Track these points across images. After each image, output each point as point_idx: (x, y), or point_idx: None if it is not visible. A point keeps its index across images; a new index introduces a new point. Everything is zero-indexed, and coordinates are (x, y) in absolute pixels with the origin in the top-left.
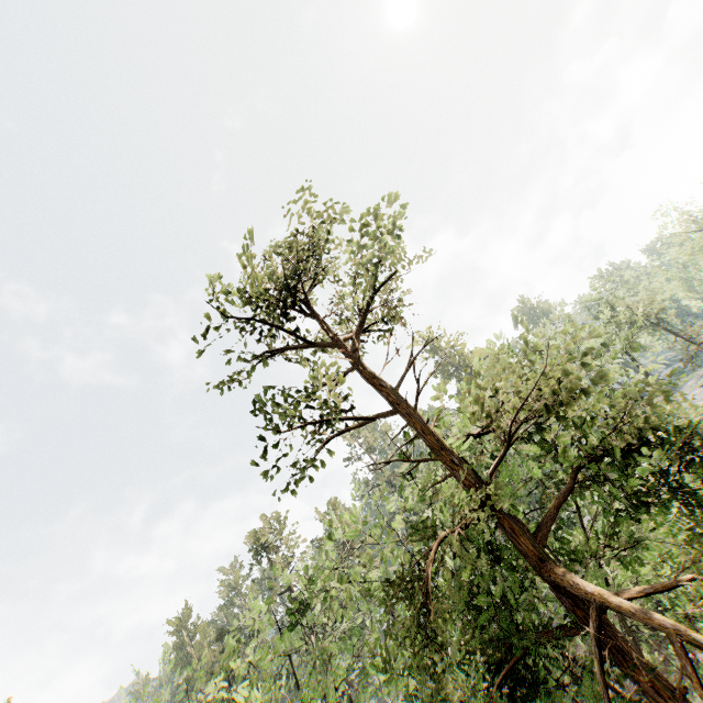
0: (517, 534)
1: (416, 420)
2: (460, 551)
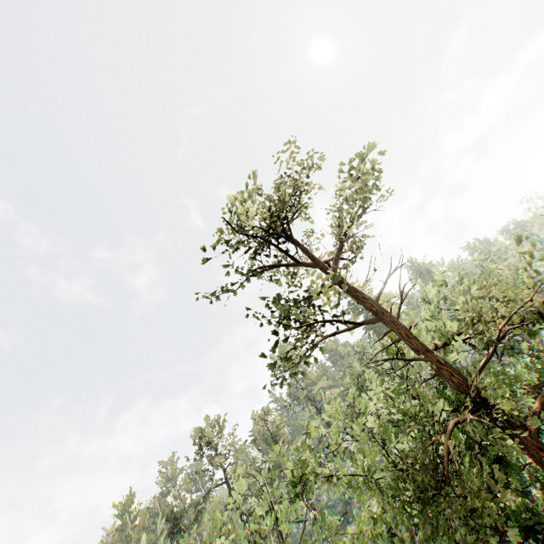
0: (513, 424)
1: (402, 326)
2: (485, 432)
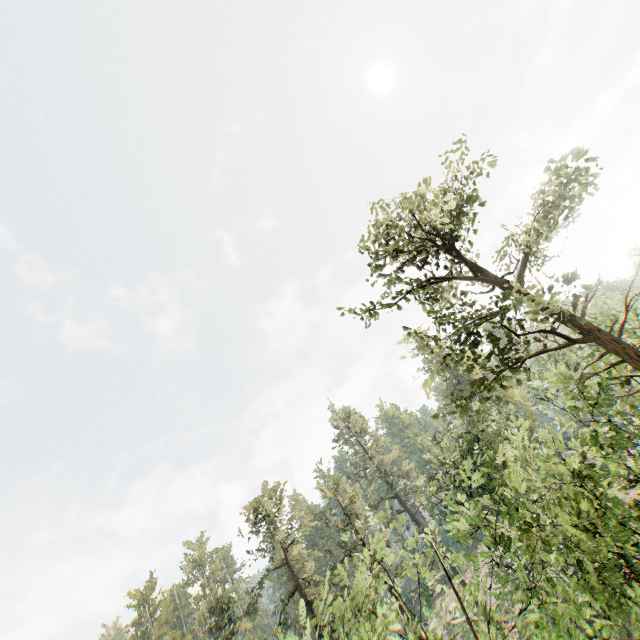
0: None
1: (625, 345)
2: None
